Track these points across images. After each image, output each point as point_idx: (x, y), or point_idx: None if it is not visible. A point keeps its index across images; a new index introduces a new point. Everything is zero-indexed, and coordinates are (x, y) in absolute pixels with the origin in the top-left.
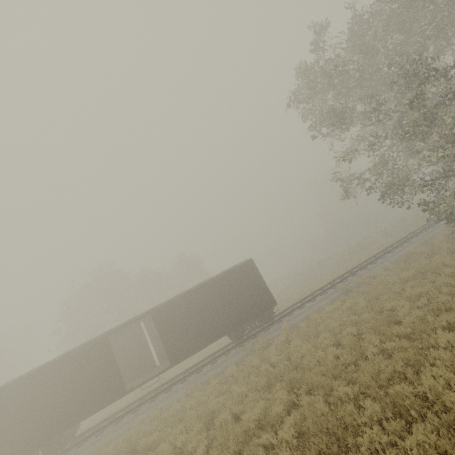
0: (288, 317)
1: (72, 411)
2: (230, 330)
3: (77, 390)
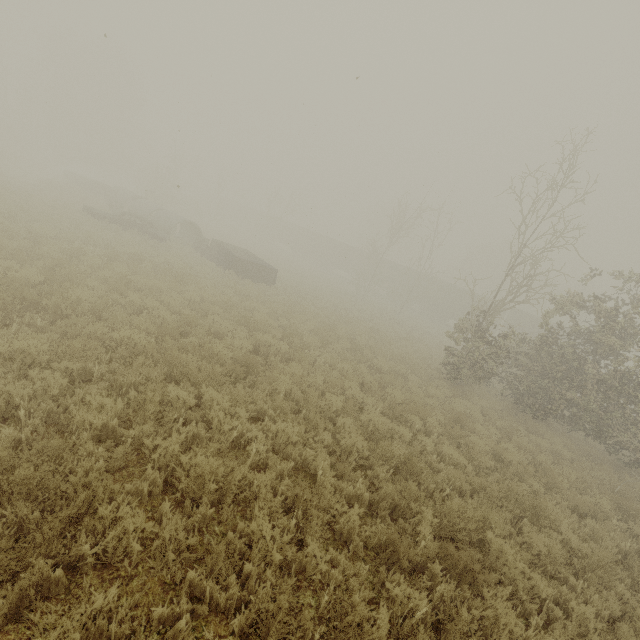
0: None
1: (457, 315)
2: None
3: (464, 310)
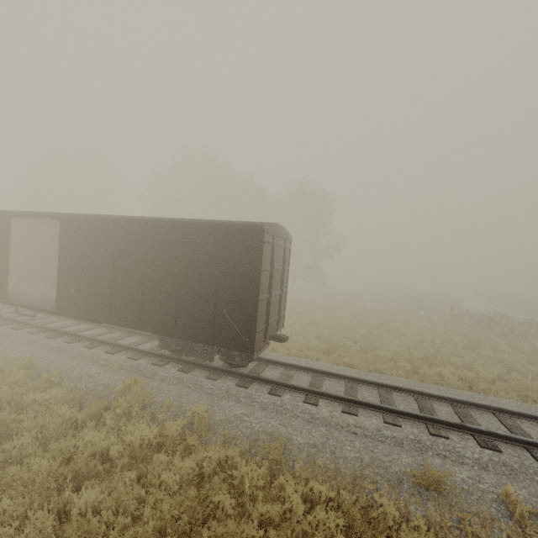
0: (263, 391)
1: None
2: (147, 329)
3: None
